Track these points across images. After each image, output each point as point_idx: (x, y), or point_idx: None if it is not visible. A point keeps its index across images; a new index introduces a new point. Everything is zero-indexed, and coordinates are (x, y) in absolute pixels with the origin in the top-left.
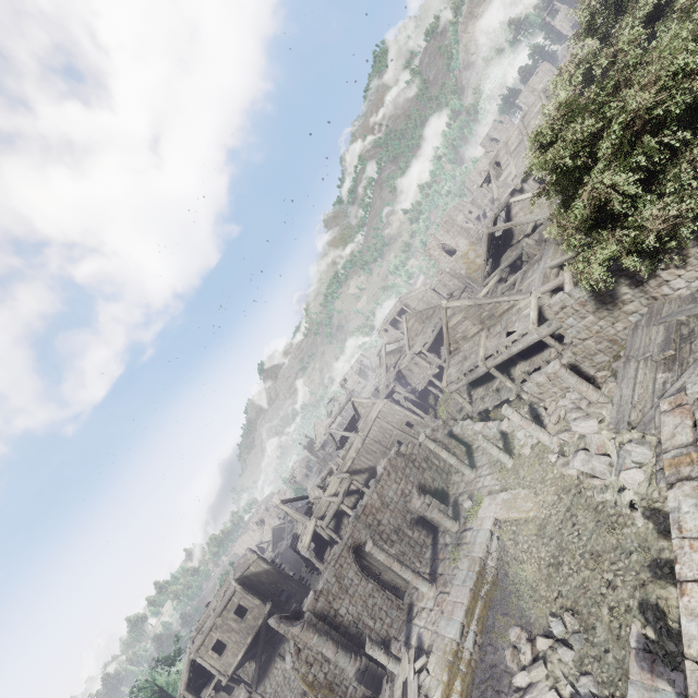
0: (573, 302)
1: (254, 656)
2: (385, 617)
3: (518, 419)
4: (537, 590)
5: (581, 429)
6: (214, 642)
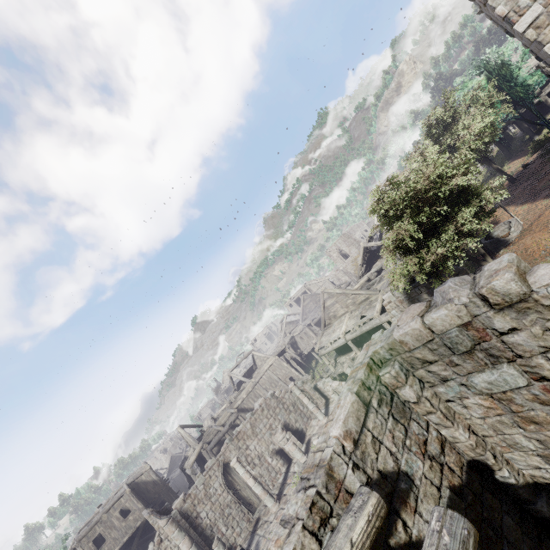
0: (395, 299)
1: None
2: (236, 526)
3: None
4: None
5: None
6: (96, 535)
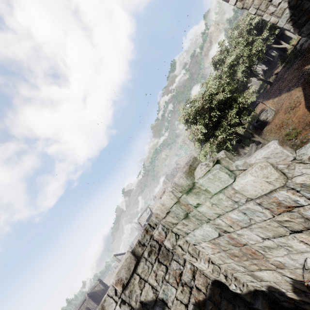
0: None
1: None
2: None
3: None
4: None
5: None
6: None
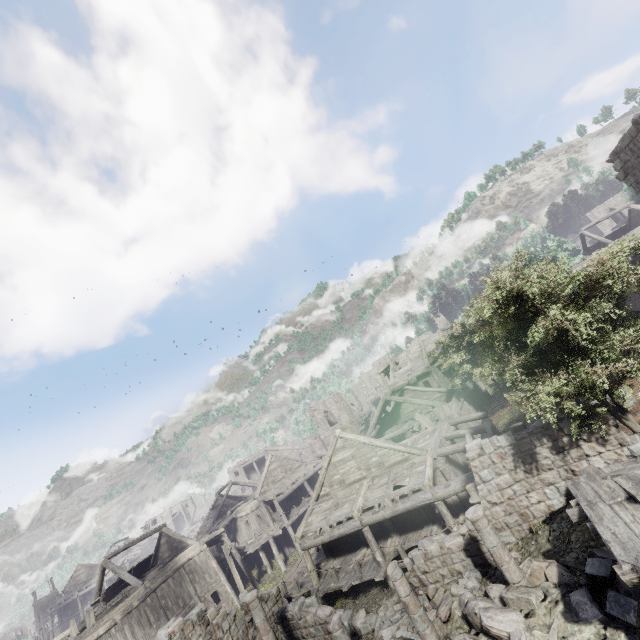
0: (492, 450)
1: None
2: None
3: (406, 590)
4: None
5: (499, 623)
6: None
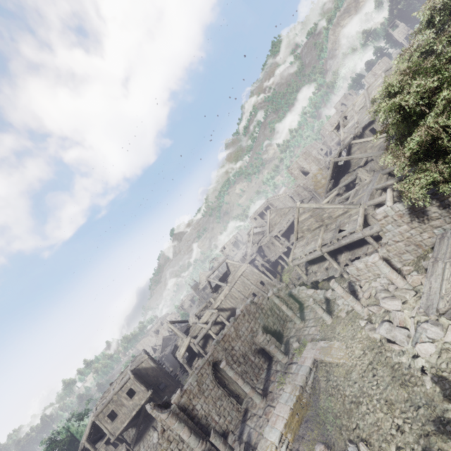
0: (393, 213)
1: (136, 424)
2: (227, 416)
3: (341, 291)
4: (340, 419)
5: (388, 306)
6: (109, 411)
